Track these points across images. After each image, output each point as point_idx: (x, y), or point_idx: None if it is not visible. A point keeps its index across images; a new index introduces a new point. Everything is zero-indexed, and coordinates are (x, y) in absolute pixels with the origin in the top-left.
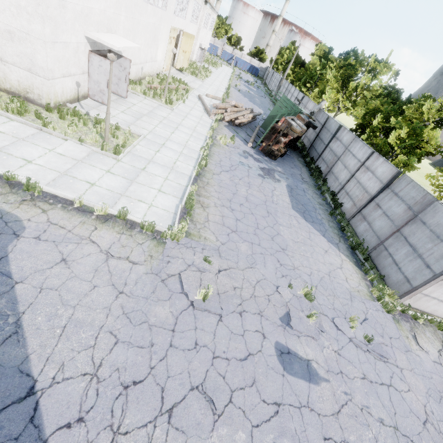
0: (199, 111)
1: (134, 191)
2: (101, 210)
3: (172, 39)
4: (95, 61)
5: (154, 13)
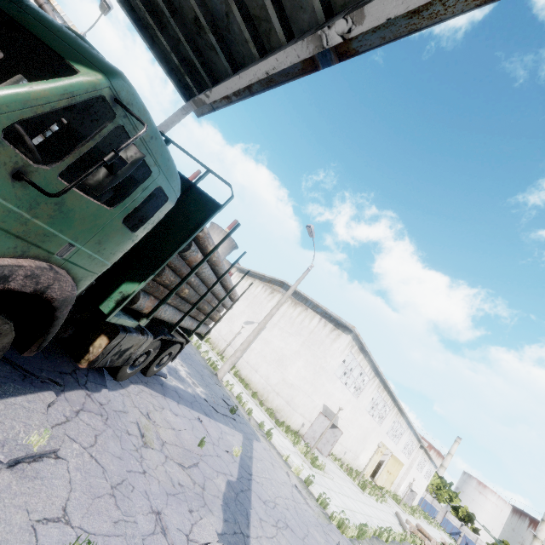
0: (392, 518)
1: (317, 487)
2: (296, 469)
3: (379, 451)
4: (321, 418)
5: (370, 421)
